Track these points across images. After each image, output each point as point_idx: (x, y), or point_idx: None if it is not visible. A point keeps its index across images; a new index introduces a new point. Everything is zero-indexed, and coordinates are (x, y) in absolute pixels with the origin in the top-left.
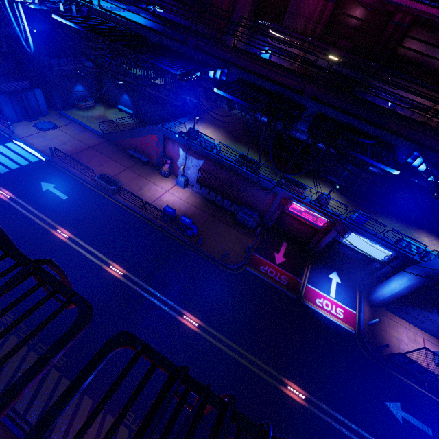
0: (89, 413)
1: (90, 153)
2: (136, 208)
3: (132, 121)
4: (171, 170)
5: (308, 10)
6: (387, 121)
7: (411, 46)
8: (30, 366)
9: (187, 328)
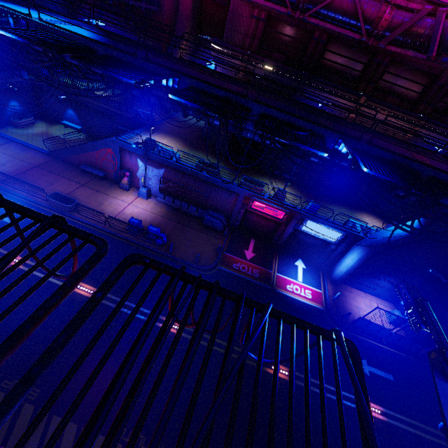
0: (75, 438)
1: (37, 173)
2: (99, 224)
3: (80, 136)
4: (131, 182)
5: (243, 27)
6: (317, 118)
7: (330, 58)
8: (72, 274)
9: (169, 333)
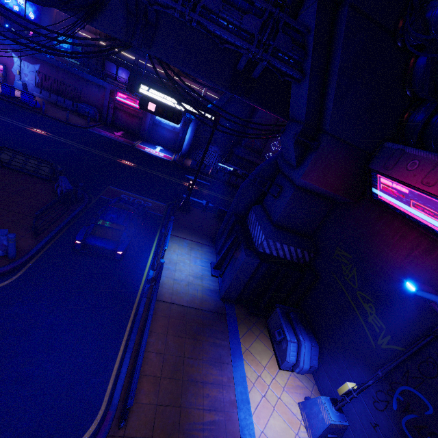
0: None
1: None
2: None
3: None
4: (6, 78)
5: None
6: None
7: None
8: None
9: (37, 132)
